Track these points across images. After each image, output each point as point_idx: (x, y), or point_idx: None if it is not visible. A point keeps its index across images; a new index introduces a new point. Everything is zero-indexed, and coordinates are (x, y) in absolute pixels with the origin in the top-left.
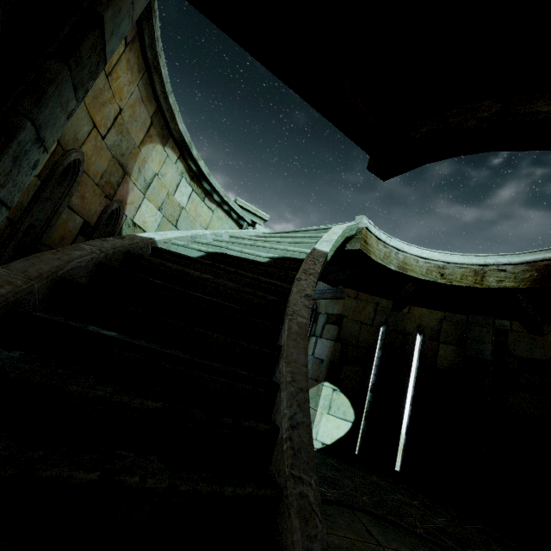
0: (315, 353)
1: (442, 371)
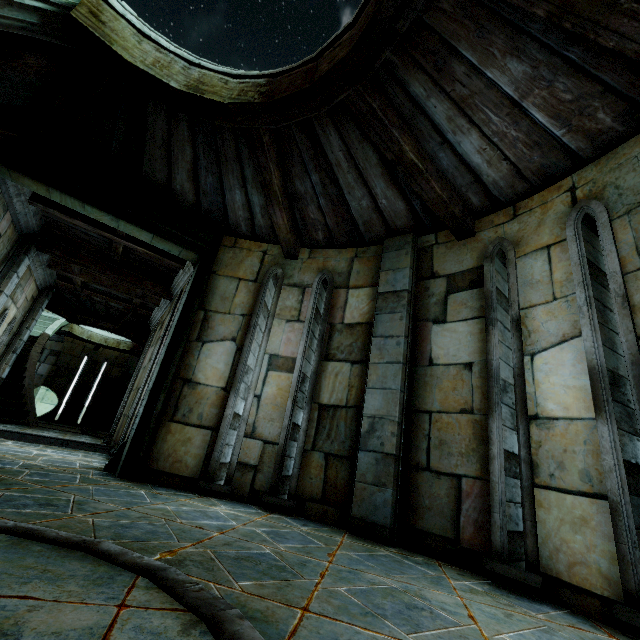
0: (38, 371)
1: (112, 379)
